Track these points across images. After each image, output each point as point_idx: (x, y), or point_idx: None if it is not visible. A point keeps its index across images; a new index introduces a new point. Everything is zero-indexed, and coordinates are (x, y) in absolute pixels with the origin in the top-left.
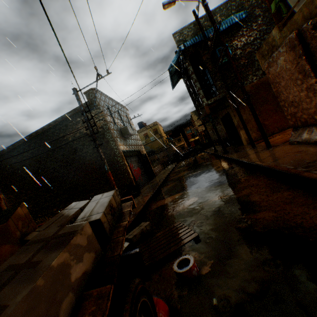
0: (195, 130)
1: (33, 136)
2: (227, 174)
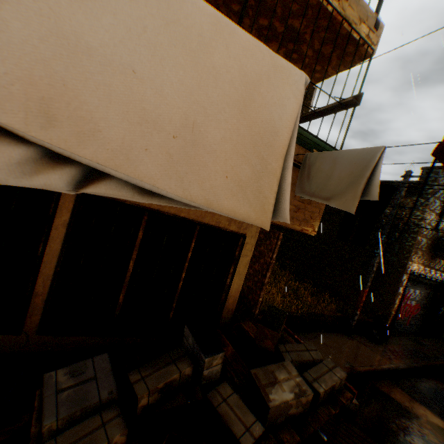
0: None
1: None
2: None
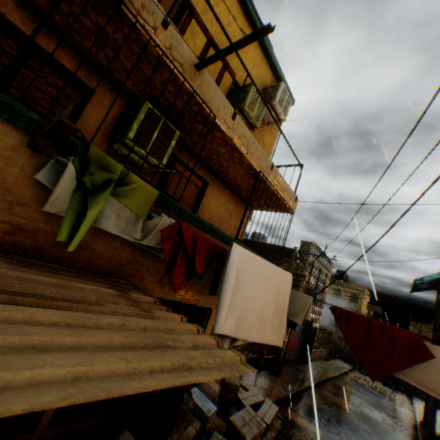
0: None
1: None
2: None
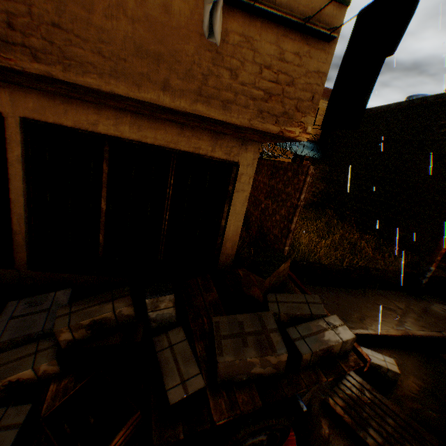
0: None
1: (399, 106)
2: None
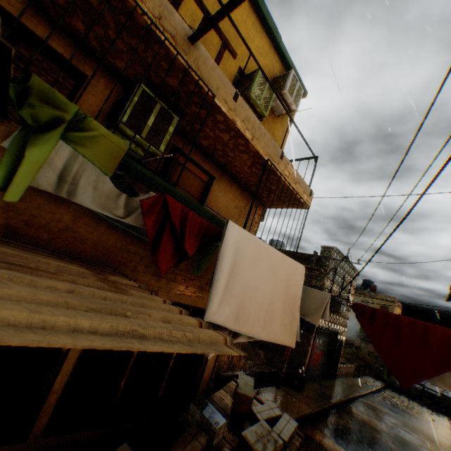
0: None
1: None
2: None
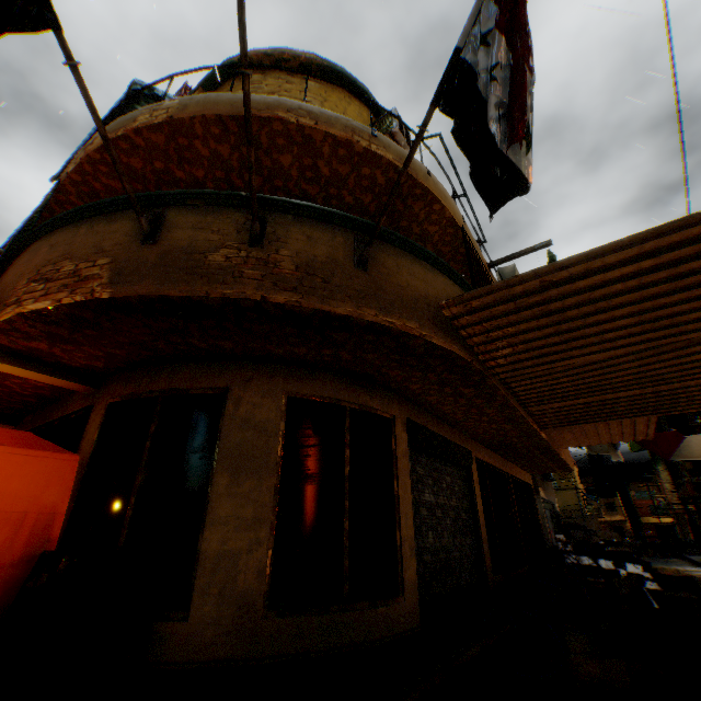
0: (663, 502)
1: None
2: (700, 579)
